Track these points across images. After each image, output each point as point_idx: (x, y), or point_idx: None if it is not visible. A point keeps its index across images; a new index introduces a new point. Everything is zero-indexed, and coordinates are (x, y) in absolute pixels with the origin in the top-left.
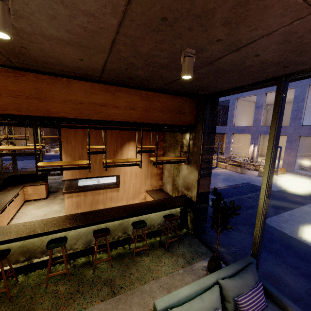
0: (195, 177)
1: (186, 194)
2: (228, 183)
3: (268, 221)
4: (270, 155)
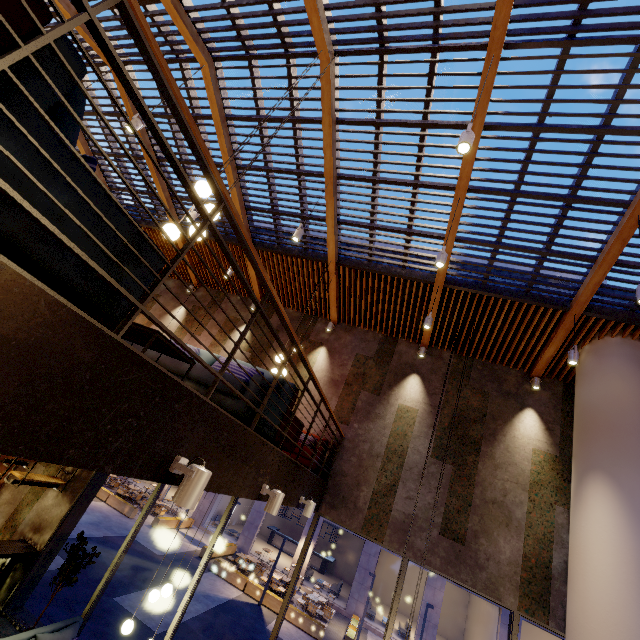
0: (61, 513)
1: (30, 538)
2: (96, 532)
3: (122, 599)
4: (149, 505)
